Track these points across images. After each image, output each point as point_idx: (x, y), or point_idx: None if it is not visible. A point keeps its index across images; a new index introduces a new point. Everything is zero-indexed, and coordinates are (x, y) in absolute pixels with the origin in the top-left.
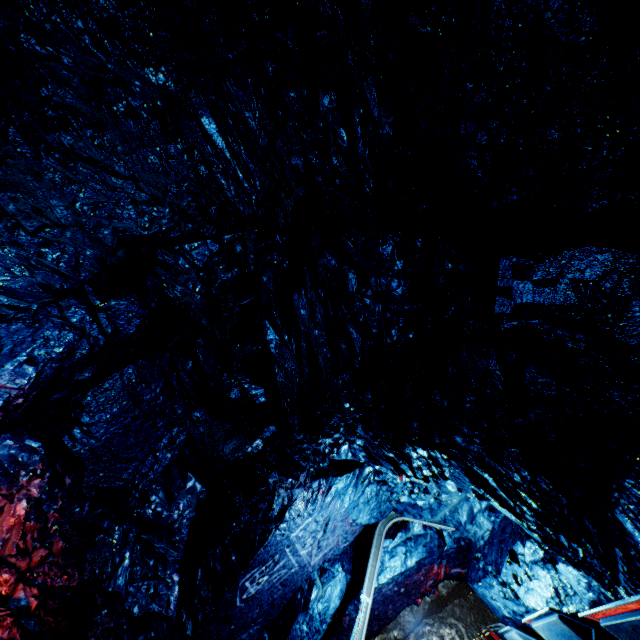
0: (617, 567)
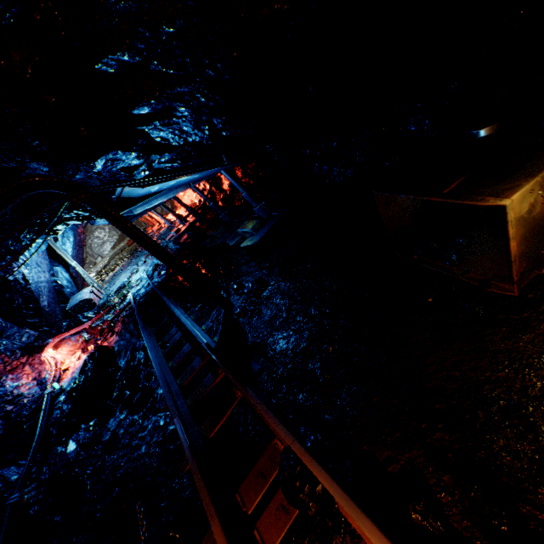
0: None
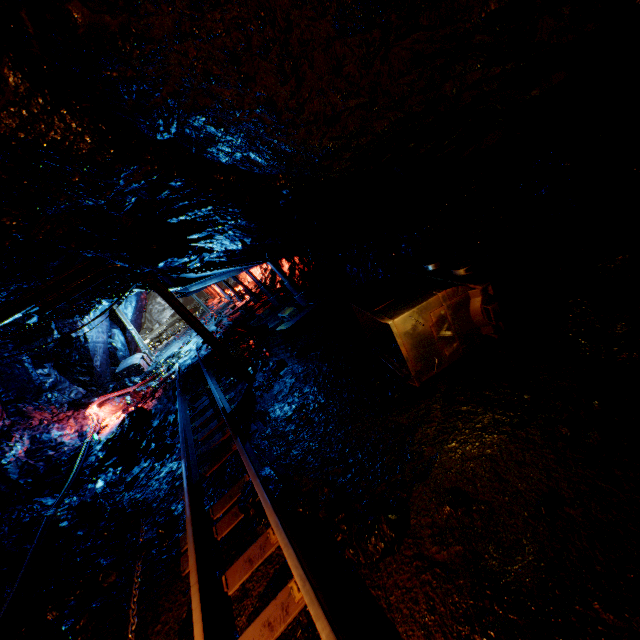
0: None
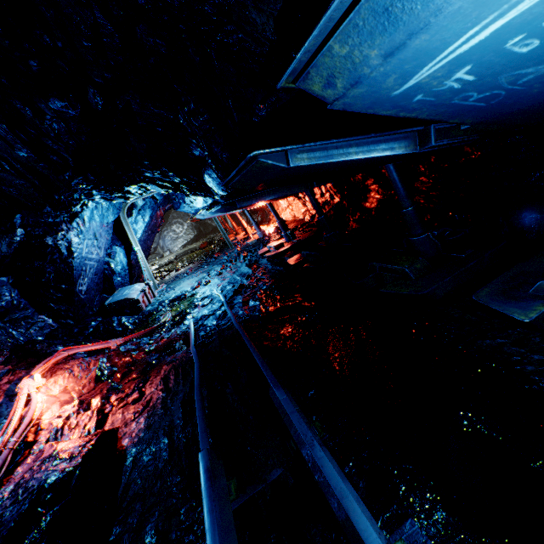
0: (213, 193)
